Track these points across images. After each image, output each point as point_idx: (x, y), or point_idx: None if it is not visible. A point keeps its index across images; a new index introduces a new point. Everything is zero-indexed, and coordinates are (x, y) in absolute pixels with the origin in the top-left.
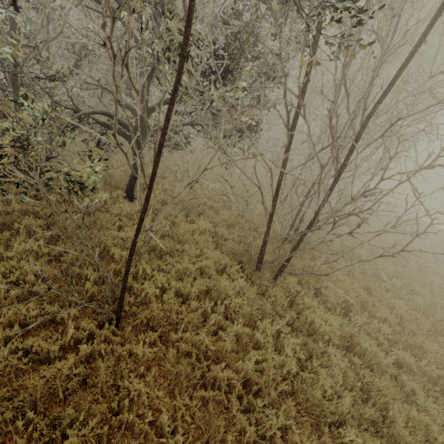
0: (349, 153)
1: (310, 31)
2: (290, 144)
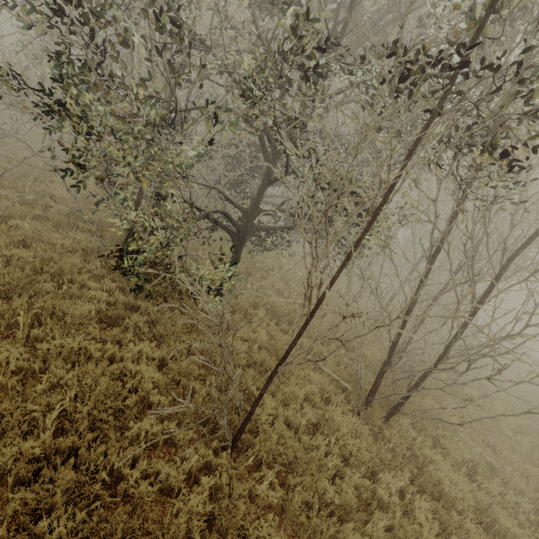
0: (487, 291)
1: (469, 188)
2: (427, 275)
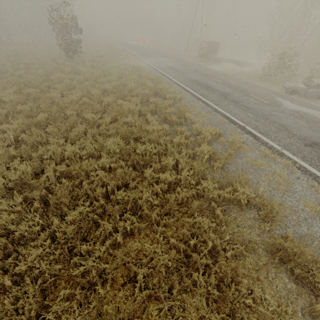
0: None
1: None
2: None
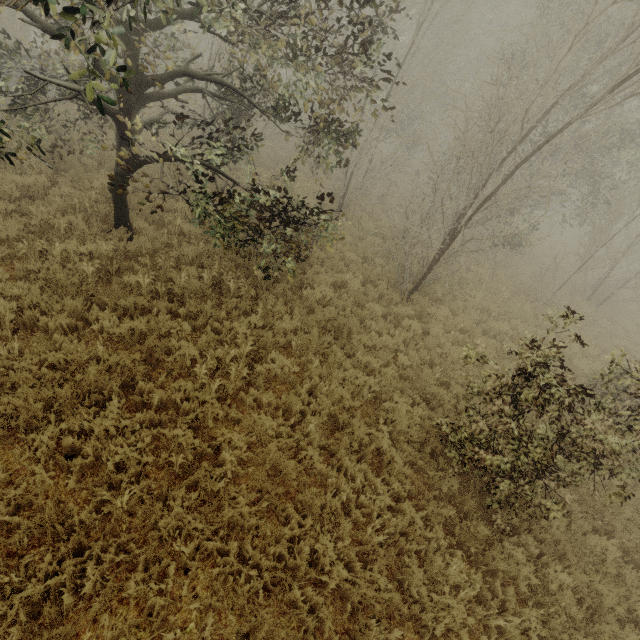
0: None
1: None
2: None
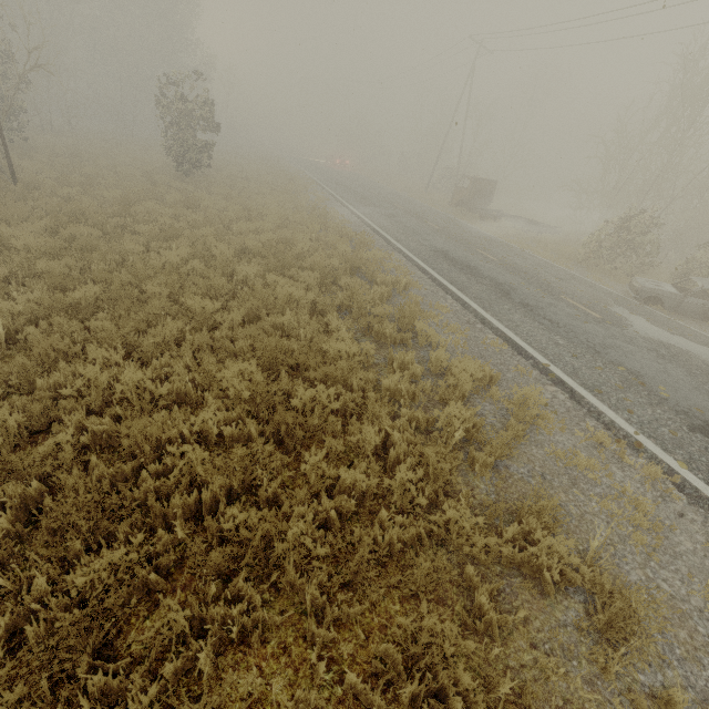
0: None
1: None
2: None
